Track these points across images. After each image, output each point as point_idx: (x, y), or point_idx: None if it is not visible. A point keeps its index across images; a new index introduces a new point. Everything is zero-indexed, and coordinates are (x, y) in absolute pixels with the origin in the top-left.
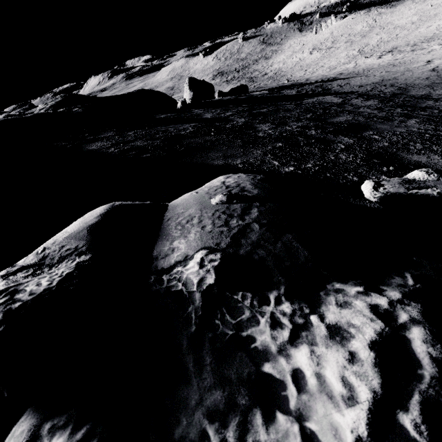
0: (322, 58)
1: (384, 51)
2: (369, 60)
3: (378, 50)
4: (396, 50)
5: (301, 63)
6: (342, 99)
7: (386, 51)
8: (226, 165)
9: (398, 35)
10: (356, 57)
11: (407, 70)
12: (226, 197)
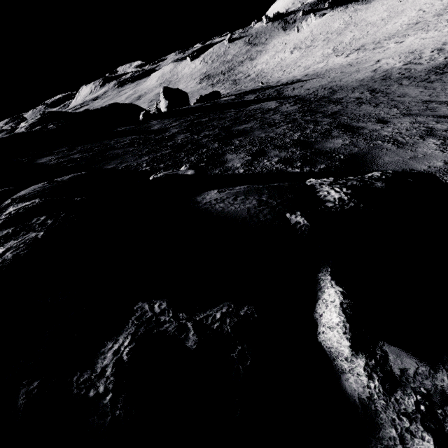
0: (300, 57)
1: (353, 49)
2: (338, 59)
3: (349, 47)
4: (362, 48)
5: (282, 63)
6: (277, 105)
7: (355, 49)
8: (112, 168)
9: (368, 32)
10: (329, 56)
11: (356, 71)
12: (47, 182)
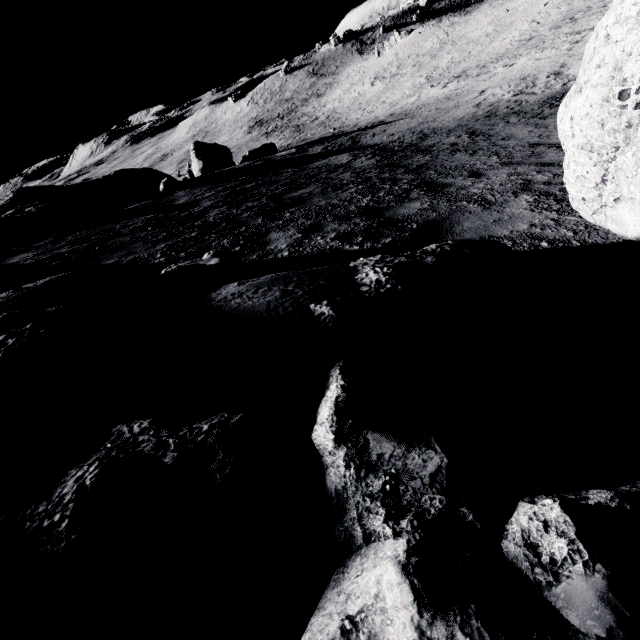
0: (384, 90)
1: (453, 76)
2: (433, 91)
3: (448, 74)
4: (464, 75)
5: (360, 99)
6: (350, 159)
7: (455, 76)
8: (113, 263)
9: (470, 53)
10: (422, 87)
11: (455, 106)
12: (13, 290)
